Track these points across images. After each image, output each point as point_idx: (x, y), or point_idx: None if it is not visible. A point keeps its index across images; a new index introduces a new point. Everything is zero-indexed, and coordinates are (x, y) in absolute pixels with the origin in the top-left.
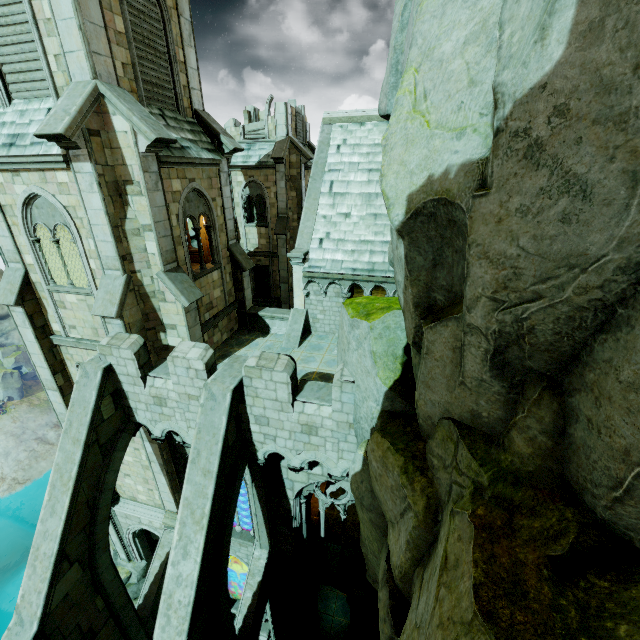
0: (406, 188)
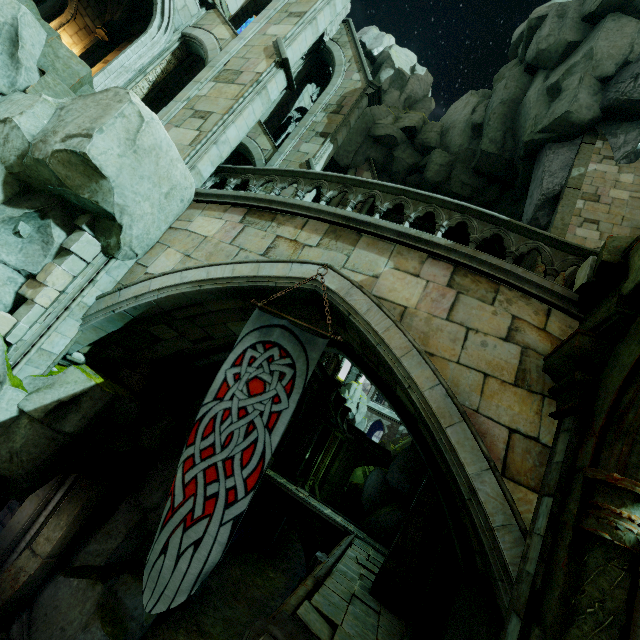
0: (398, 65)
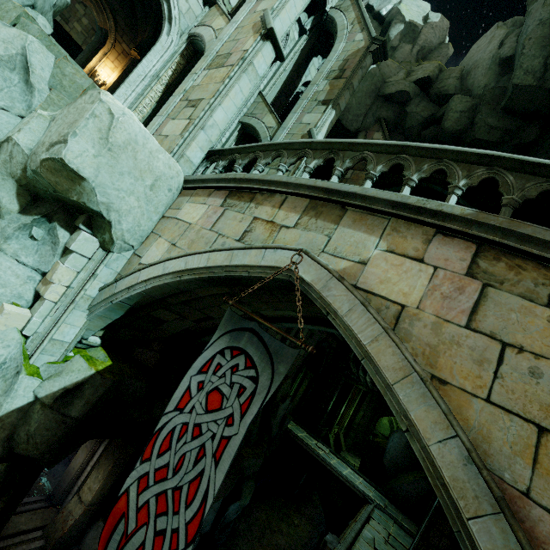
0: (408, 18)
